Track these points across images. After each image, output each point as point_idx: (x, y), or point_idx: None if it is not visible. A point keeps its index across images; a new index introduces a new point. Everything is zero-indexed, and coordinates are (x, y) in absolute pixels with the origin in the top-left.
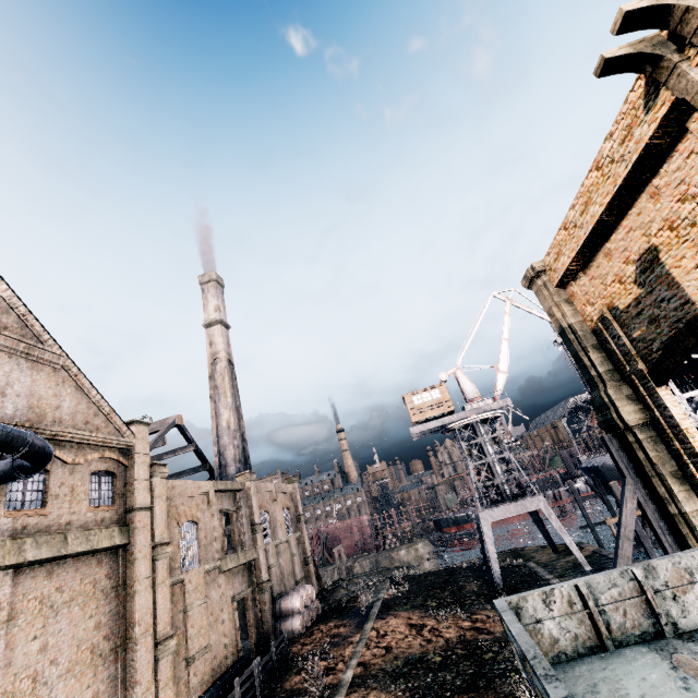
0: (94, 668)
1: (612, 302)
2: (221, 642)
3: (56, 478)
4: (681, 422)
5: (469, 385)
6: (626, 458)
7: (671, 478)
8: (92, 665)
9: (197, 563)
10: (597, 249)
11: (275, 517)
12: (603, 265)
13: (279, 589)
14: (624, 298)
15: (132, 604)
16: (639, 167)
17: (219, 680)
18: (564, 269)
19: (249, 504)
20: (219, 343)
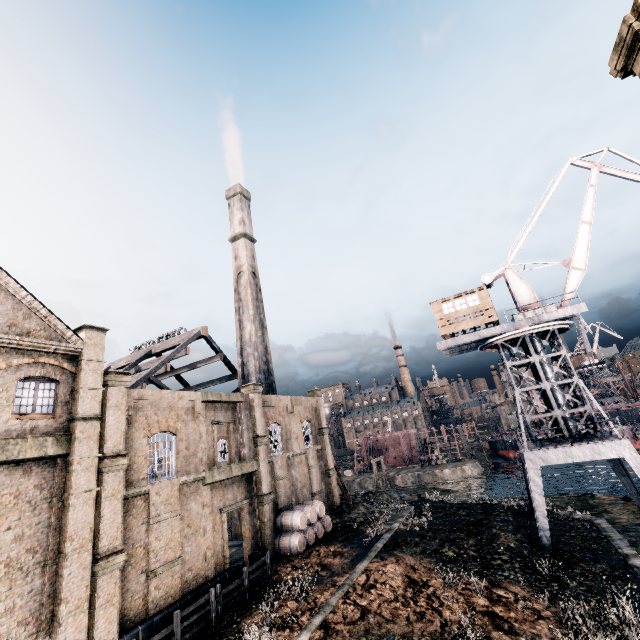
0: (9, 581)
1: None
2: (201, 554)
3: None
4: None
5: (523, 288)
6: None
7: None
8: (6, 579)
9: (174, 474)
10: None
11: (289, 429)
12: None
13: (288, 501)
14: None
15: (66, 518)
16: None
17: (191, 593)
18: None
19: (252, 416)
20: (243, 256)
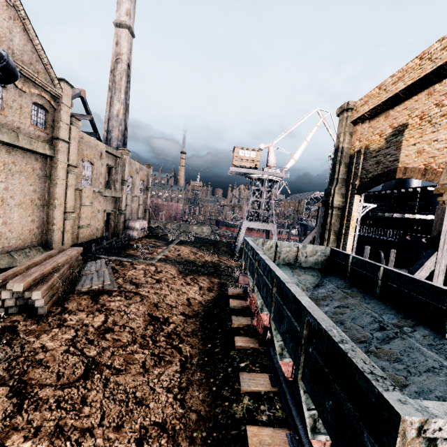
0: (32, 209)
1: (369, 145)
2: (96, 226)
3: (10, 94)
4: (353, 212)
5: (273, 158)
6: (322, 219)
7: (333, 232)
8: (31, 207)
9: (90, 185)
10: (384, 110)
11: (135, 182)
12: (380, 122)
13: (129, 217)
14: (375, 145)
15: (54, 189)
16: (437, 72)
17: (93, 240)
18: (362, 114)
19: (123, 168)
20: (124, 46)
